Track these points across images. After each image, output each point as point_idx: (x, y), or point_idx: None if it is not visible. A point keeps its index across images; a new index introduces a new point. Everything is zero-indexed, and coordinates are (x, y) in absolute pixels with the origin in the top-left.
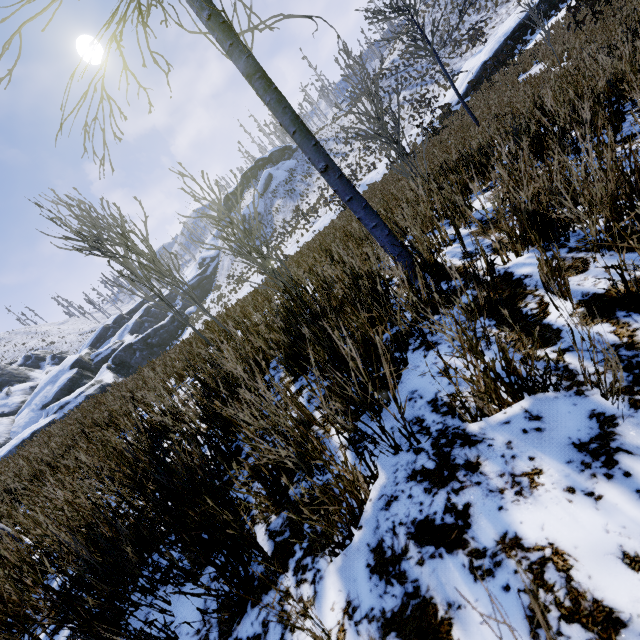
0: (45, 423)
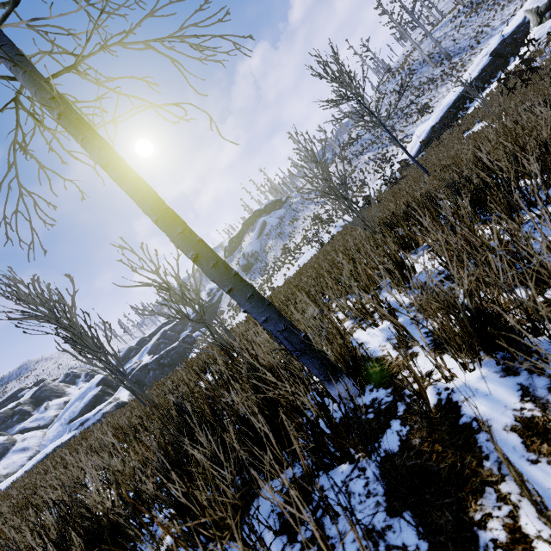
0: (66, 439)
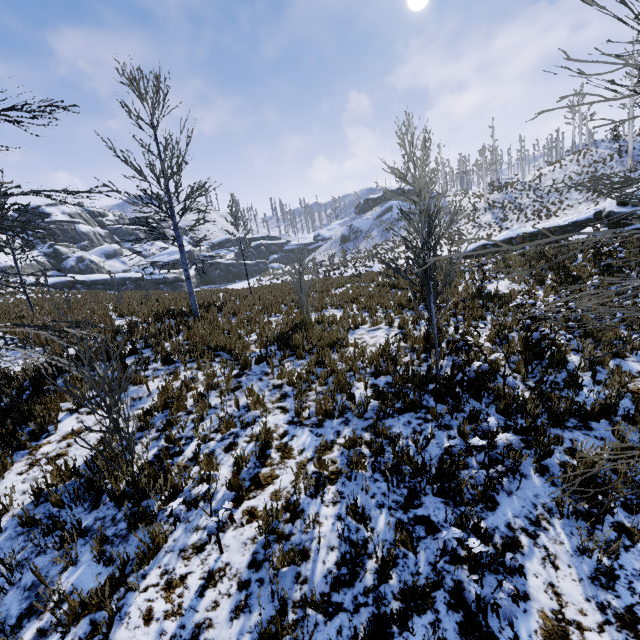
0: (138, 276)
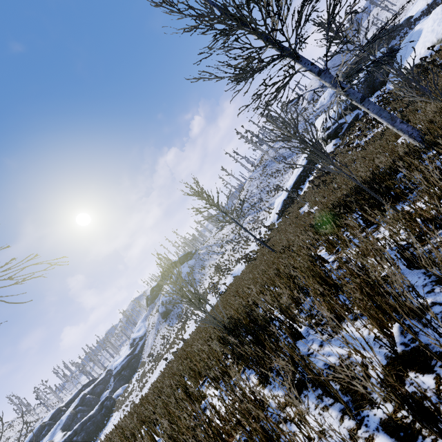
0: None
